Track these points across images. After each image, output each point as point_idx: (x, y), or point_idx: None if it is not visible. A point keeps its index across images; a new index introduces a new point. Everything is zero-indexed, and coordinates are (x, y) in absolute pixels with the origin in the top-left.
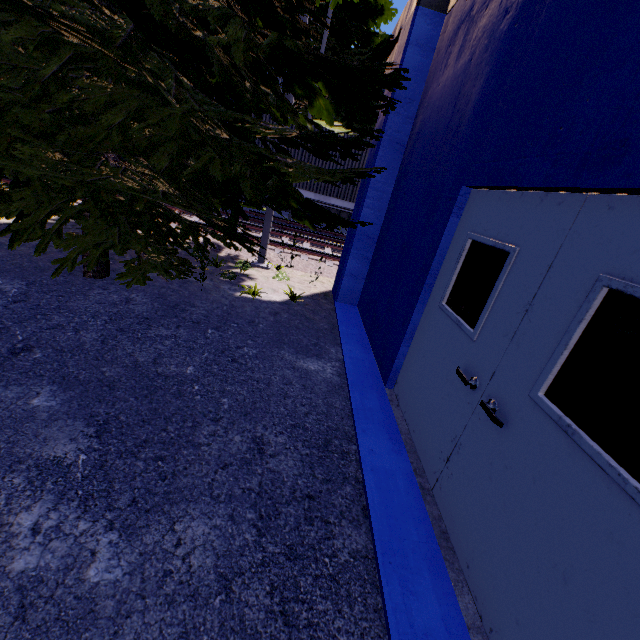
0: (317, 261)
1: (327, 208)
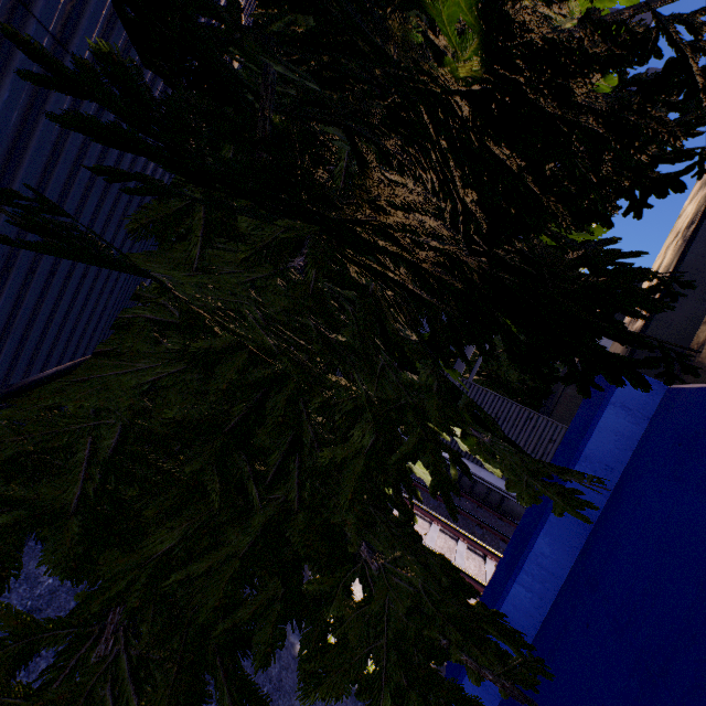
0: None
1: (474, 479)
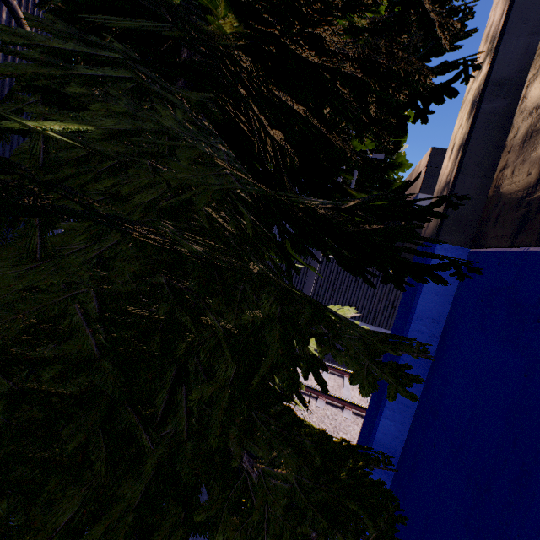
0: (334, 408)
1: None
